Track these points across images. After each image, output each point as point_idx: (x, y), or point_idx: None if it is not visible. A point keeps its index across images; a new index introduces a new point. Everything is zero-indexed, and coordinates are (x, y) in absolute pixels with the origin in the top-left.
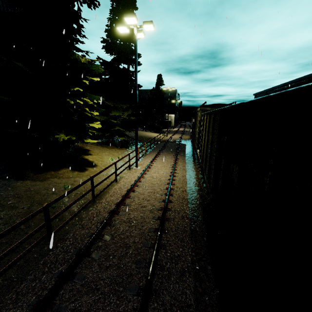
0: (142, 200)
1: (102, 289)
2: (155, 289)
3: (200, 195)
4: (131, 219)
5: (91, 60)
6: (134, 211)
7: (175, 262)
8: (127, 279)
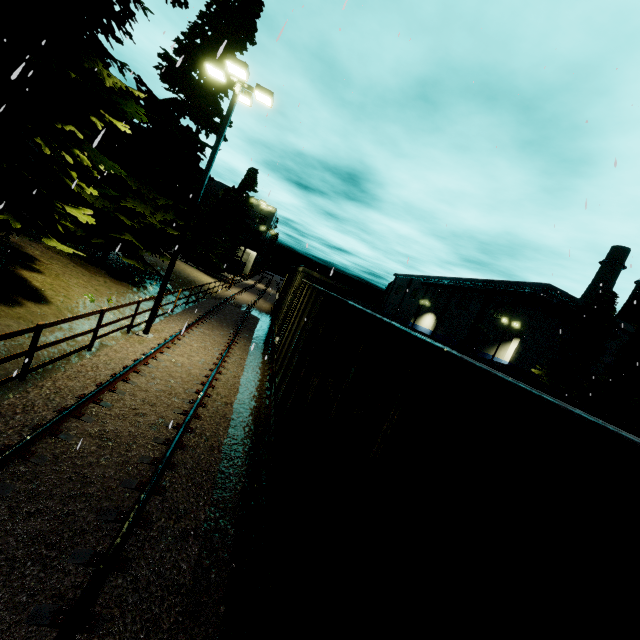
0: (141, 401)
1: (9, 551)
2: (126, 556)
3: (254, 417)
4: (107, 433)
5: (126, 87)
6: (118, 419)
7: (177, 518)
8: (72, 538)
